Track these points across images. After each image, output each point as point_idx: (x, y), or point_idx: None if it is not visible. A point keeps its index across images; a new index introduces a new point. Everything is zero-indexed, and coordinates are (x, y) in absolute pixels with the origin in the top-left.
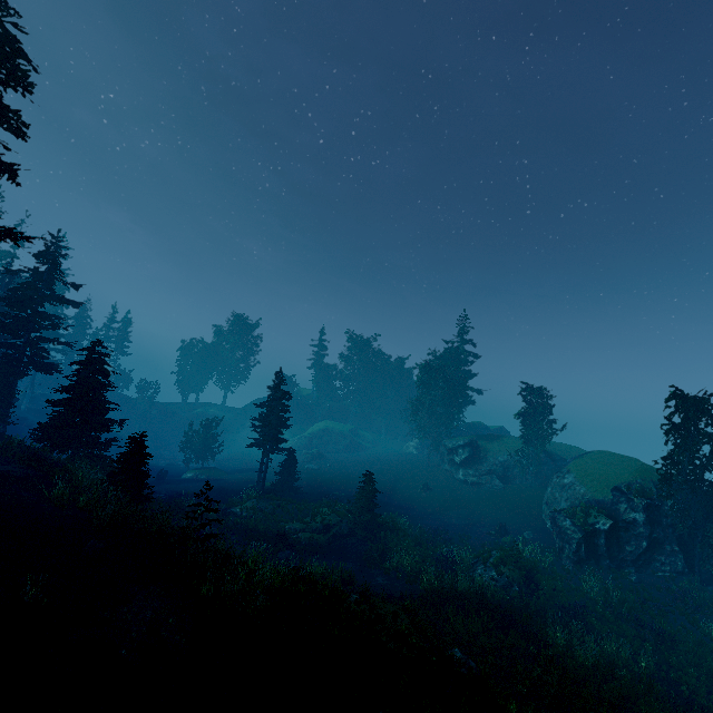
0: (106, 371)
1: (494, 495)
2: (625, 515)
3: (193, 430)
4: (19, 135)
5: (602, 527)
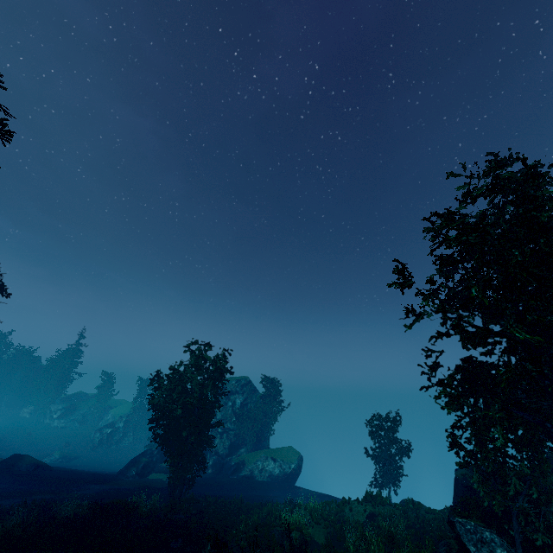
0: None
1: (72, 431)
2: (118, 425)
3: None
4: None
5: (107, 432)
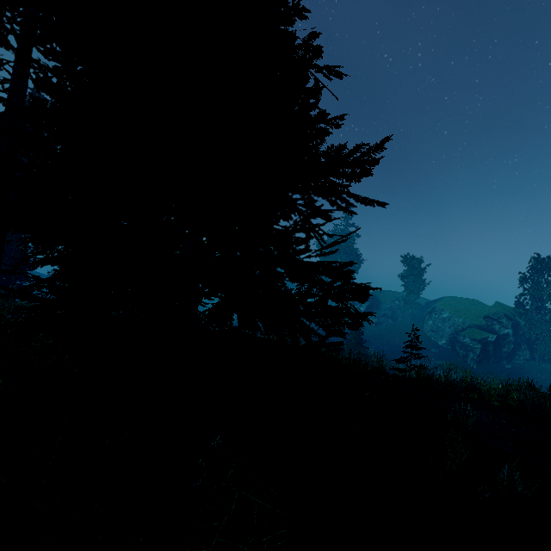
0: None
1: (392, 329)
2: (501, 331)
3: None
4: None
5: (491, 339)
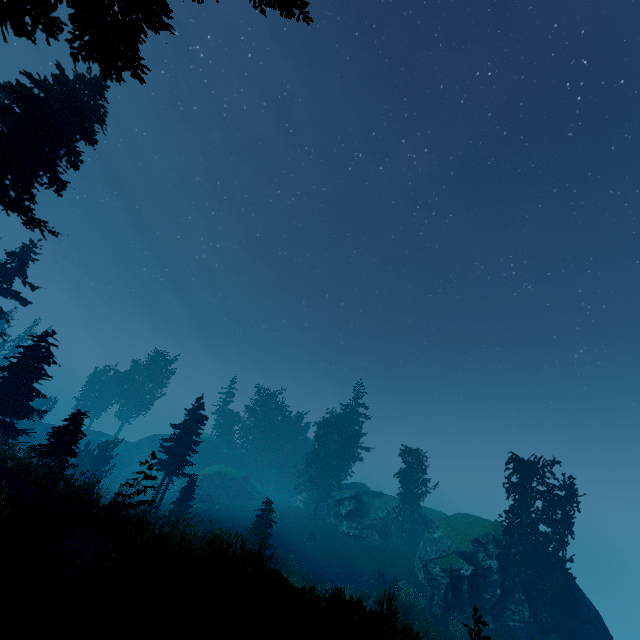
0: (48, 360)
1: (373, 549)
2: (483, 562)
3: (87, 449)
4: (74, 166)
5: (465, 573)
